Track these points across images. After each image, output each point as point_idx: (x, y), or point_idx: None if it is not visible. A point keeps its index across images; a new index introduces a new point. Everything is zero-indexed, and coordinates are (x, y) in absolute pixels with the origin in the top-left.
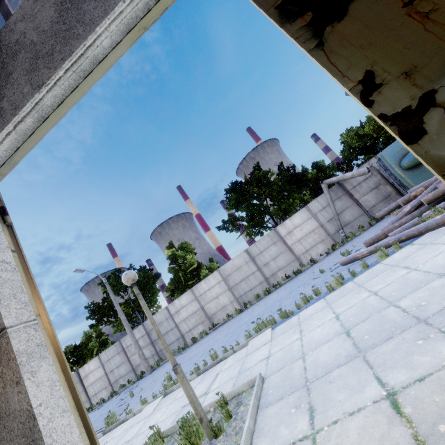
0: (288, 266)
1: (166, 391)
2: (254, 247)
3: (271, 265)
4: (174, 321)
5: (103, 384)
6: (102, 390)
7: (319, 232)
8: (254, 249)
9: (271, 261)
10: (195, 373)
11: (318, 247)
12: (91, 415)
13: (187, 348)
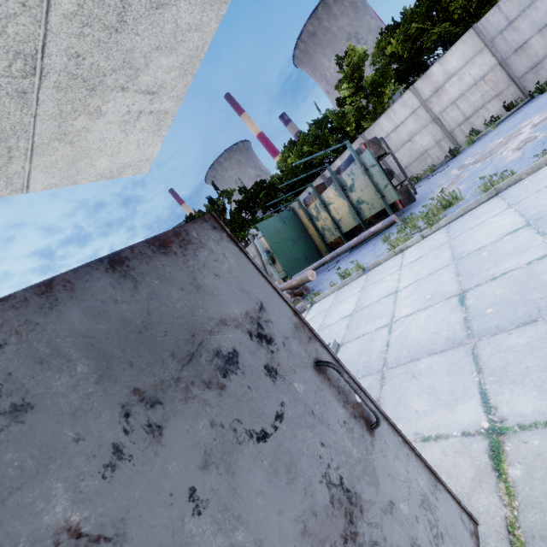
0: None
1: None
2: None
3: None
4: None
5: None
6: None
7: None
8: None
9: None
10: None
11: None
12: None
13: None
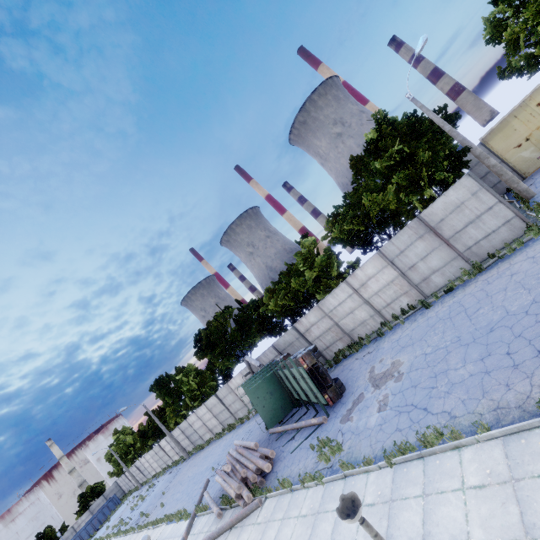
0: (242, 409)
1: (149, 527)
2: (220, 393)
3: (233, 407)
4: (193, 429)
5: (174, 453)
6: (175, 455)
7: None
8: (220, 394)
9: (232, 404)
10: (152, 528)
11: None
12: (166, 478)
13: (200, 451)
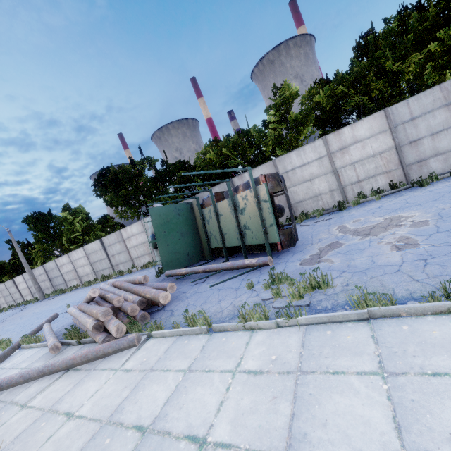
0: (126, 263)
1: None
2: (106, 239)
3: (116, 258)
4: (60, 271)
5: (28, 292)
6: (28, 295)
7: (148, 246)
8: (106, 241)
9: (116, 255)
10: None
11: (145, 257)
12: (8, 313)
13: (59, 295)
